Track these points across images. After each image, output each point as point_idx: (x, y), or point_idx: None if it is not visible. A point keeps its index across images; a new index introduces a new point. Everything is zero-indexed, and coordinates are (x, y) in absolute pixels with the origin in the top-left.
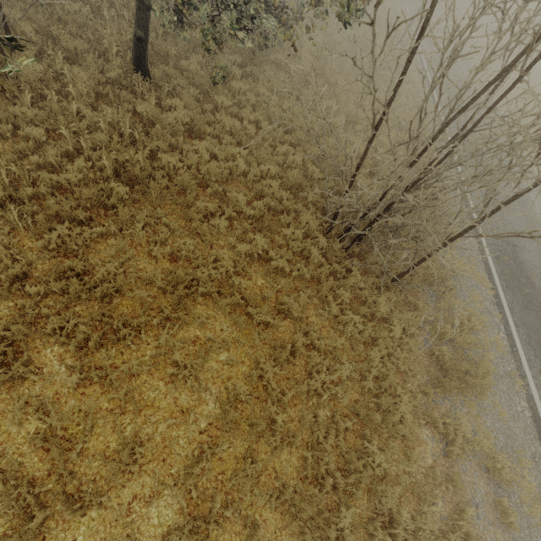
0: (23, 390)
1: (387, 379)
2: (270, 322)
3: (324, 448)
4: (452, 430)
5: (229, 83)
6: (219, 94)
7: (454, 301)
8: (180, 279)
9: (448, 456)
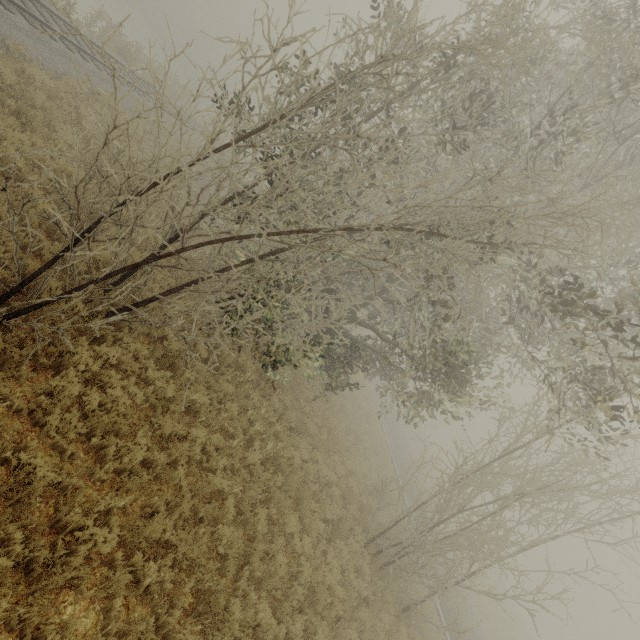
0: None
1: None
2: None
3: None
4: None
5: (300, 385)
6: (301, 397)
7: None
8: (315, 579)
9: None
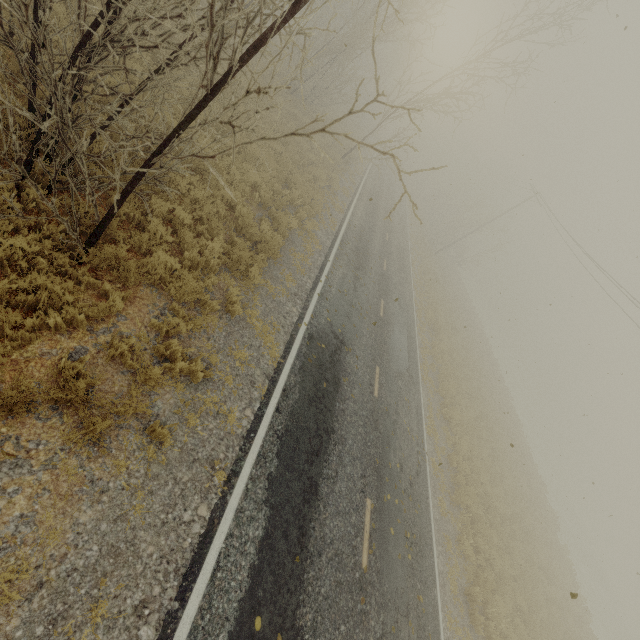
0: None
1: None
2: None
3: None
4: None
5: None
6: None
7: (179, 321)
8: None
9: None
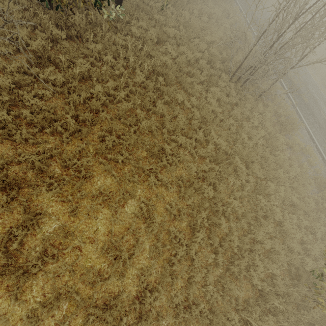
0: (182, 166)
1: (270, 133)
2: (232, 123)
3: (267, 157)
4: (293, 143)
5: (149, 3)
6: (154, 13)
7: (280, 99)
8: (203, 113)
9: (293, 152)
